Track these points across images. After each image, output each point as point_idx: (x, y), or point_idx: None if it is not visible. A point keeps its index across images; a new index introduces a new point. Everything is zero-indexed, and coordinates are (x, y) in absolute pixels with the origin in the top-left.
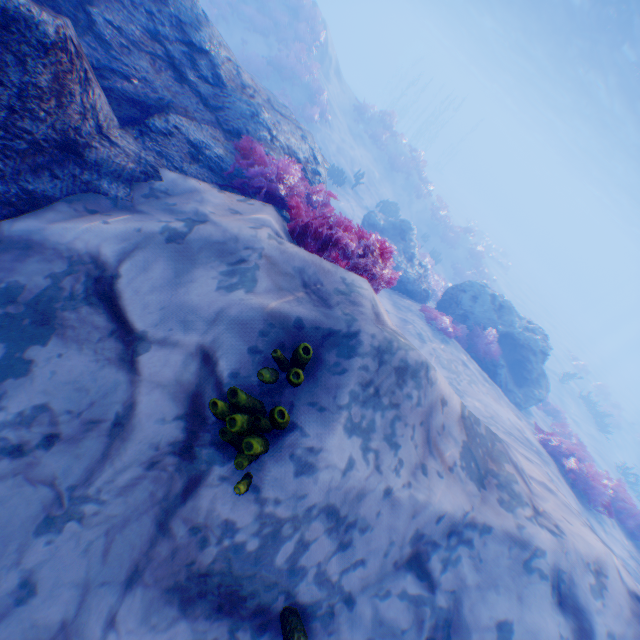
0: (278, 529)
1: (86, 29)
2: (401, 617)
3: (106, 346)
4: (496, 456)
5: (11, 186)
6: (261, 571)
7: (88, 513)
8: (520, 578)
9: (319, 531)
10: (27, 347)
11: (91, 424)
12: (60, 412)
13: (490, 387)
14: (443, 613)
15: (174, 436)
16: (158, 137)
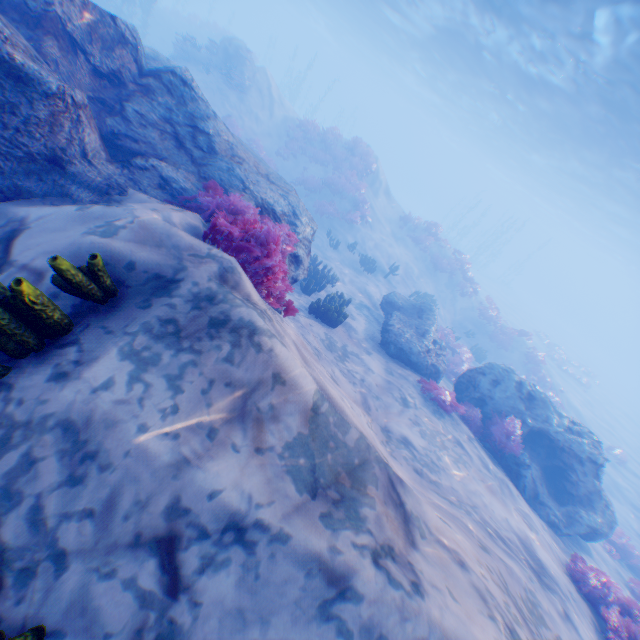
0: (11, 433)
1: (119, 114)
2: (114, 614)
3: None
4: (362, 475)
5: (7, 180)
6: None
7: None
8: (307, 623)
9: (52, 451)
10: None
11: None
12: None
13: (494, 479)
14: (173, 632)
15: None
16: (136, 170)
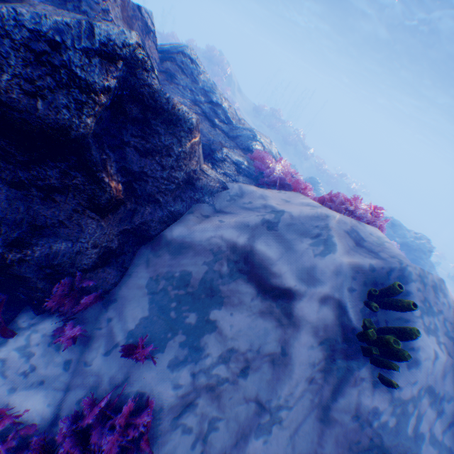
0: (403, 408)
1: None
2: None
3: (256, 303)
4: None
5: (164, 211)
6: (399, 440)
7: (283, 417)
8: None
9: (425, 406)
10: (209, 311)
11: (265, 356)
12: (243, 351)
13: None
14: None
15: (320, 355)
16: (218, 163)
